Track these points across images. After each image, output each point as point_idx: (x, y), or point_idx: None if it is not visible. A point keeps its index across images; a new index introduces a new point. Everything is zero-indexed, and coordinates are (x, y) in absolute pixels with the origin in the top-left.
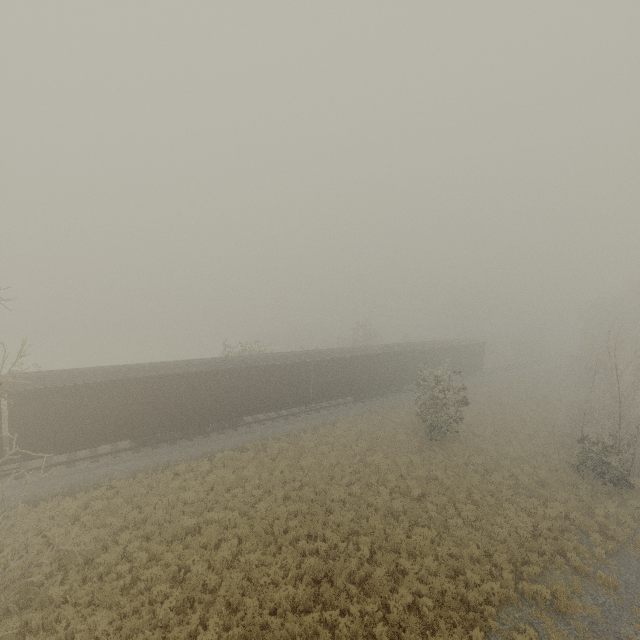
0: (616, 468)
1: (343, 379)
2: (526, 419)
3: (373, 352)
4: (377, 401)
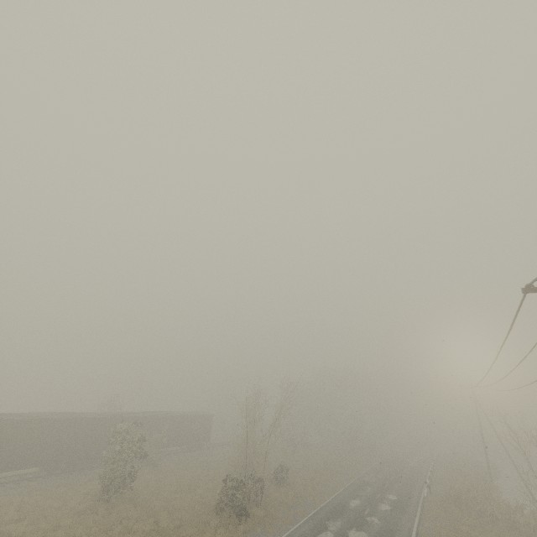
0: (241, 499)
1: (35, 445)
2: (217, 478)
3: (85, 416)
4: (77, 474)
